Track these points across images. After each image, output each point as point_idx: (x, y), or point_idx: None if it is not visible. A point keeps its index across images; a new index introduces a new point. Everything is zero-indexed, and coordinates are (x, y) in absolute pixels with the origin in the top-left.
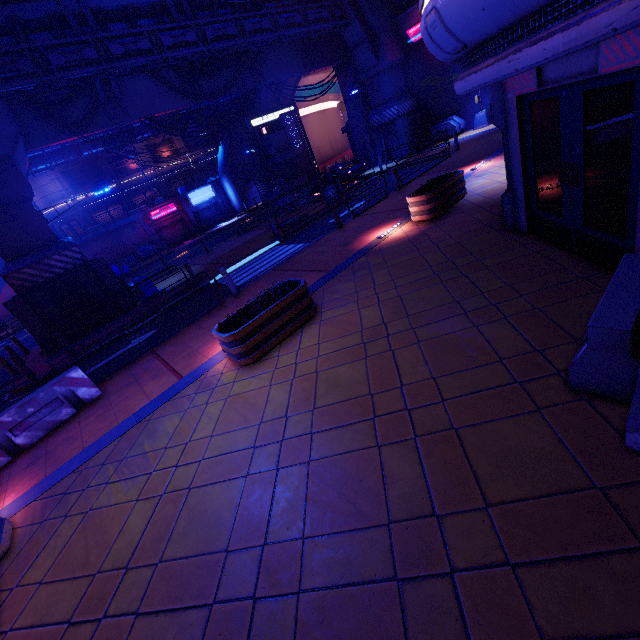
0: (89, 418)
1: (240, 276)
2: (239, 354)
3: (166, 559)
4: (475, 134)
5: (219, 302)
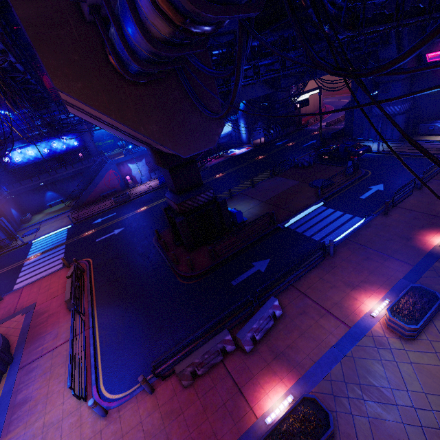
0: (292, 334)
1: (310, 229)
2: (408, 334)
3: None
4: None
5: (323, 259)
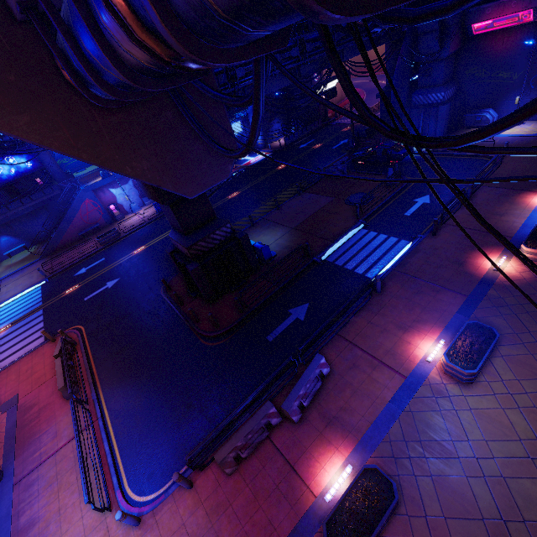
0: (343, 393)
1: (352, 261)
2: (466, 379)
3: (528, 520)
4: (511, 135)
5: (369, 298)
